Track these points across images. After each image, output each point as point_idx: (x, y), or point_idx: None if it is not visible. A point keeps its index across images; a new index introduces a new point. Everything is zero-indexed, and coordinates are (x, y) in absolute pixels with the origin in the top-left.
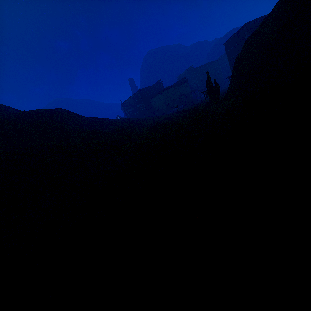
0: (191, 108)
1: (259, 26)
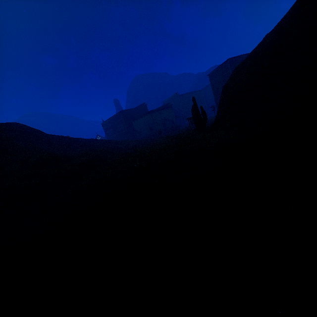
0: (175, 134)
1: (248, 55)
